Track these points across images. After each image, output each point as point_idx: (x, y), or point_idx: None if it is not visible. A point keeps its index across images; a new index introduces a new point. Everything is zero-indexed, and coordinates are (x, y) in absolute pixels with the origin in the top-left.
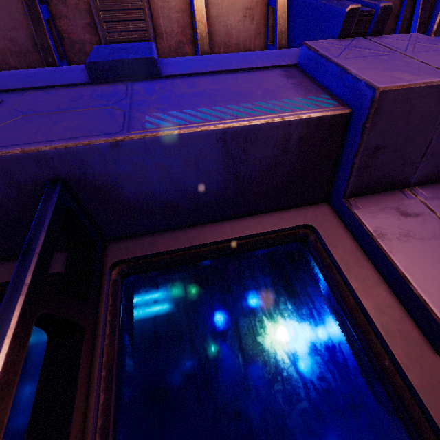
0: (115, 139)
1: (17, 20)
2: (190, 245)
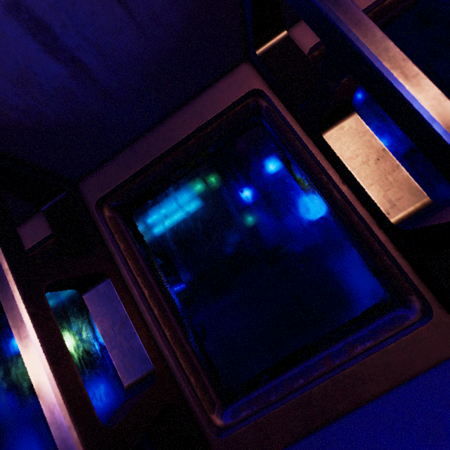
0: None
1: None
2: None
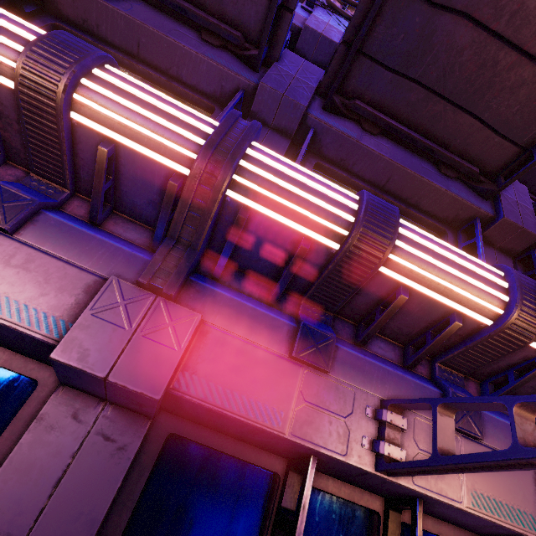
0: (460, 508)
1: (413, 326)
2: (434, 533)
